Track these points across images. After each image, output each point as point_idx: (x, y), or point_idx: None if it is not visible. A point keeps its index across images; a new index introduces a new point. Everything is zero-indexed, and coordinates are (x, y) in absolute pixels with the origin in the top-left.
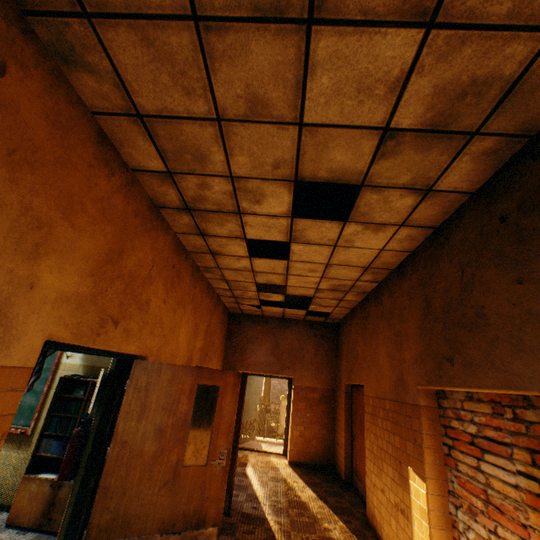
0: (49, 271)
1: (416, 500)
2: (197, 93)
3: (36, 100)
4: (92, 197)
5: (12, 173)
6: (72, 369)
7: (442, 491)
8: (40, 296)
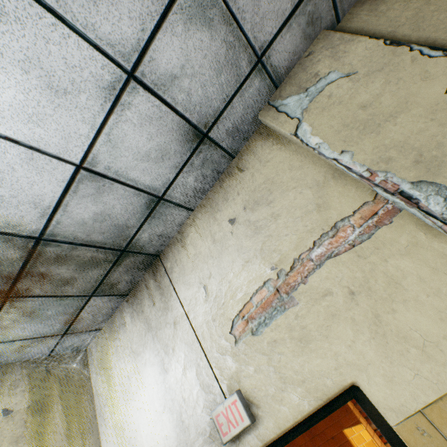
0: None
1: (362, 445)
2: None
3: None
4: None
5: None
6: None
7: (365, 421)
8: None
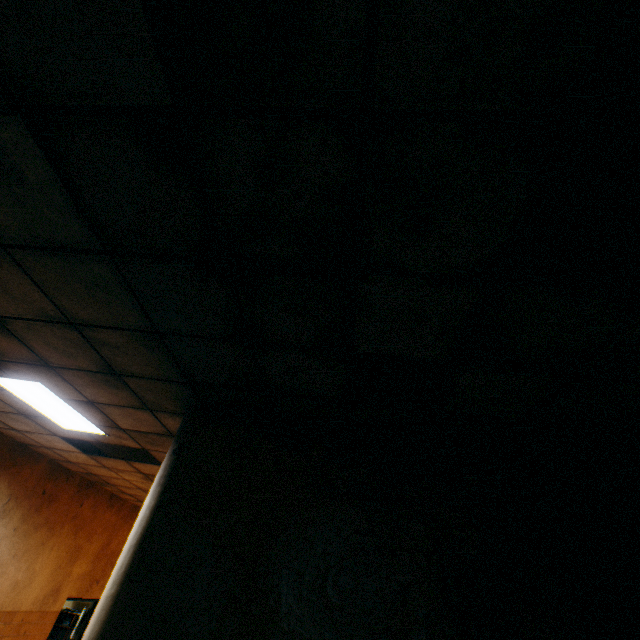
0: (77, 566)
1: None
2: (146, 494)
3: (90, 504)
4: (102, 524)
5: (76, 535)
6: (66, 603)
7: None
8: (71, 578)
